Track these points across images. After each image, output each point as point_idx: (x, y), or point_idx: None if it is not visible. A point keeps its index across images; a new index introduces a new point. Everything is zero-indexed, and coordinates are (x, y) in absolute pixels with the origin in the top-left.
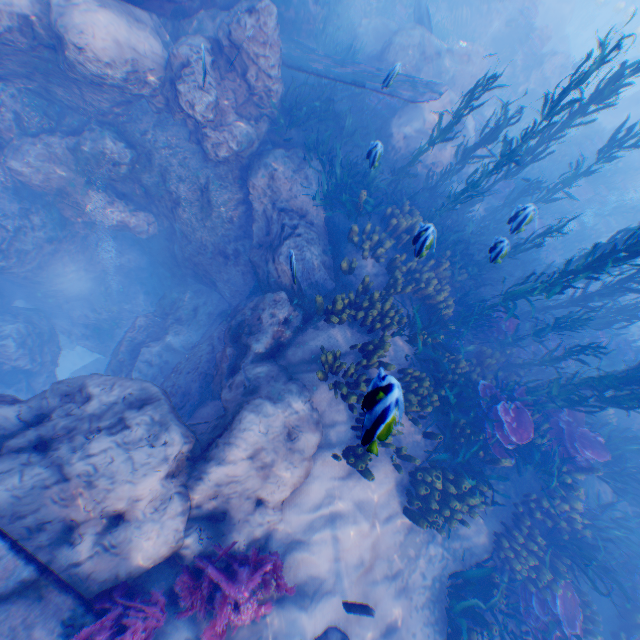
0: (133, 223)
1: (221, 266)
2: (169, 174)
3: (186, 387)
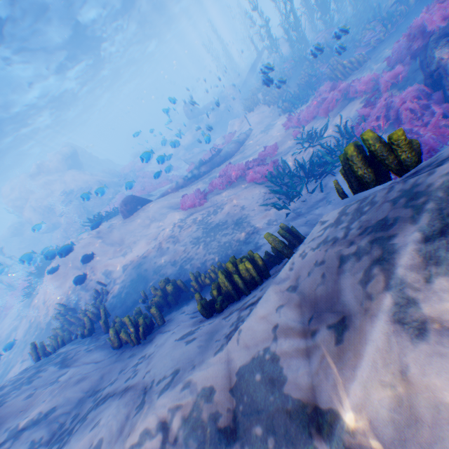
0: None
1: None
2: None
3: None
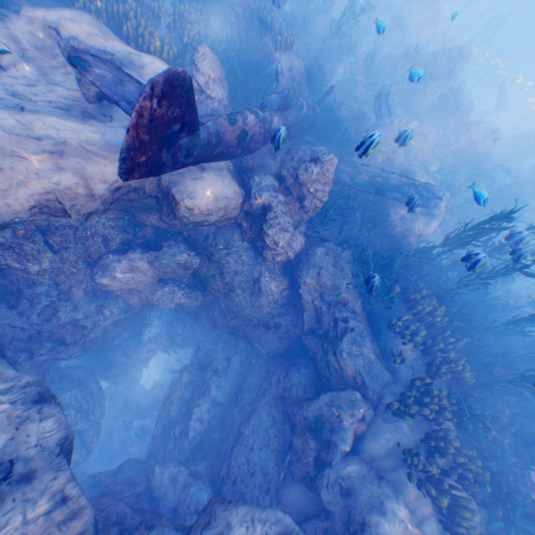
0: (185, 301)
1: (261, 332)
2: (225, 268)
3: (263, 465)
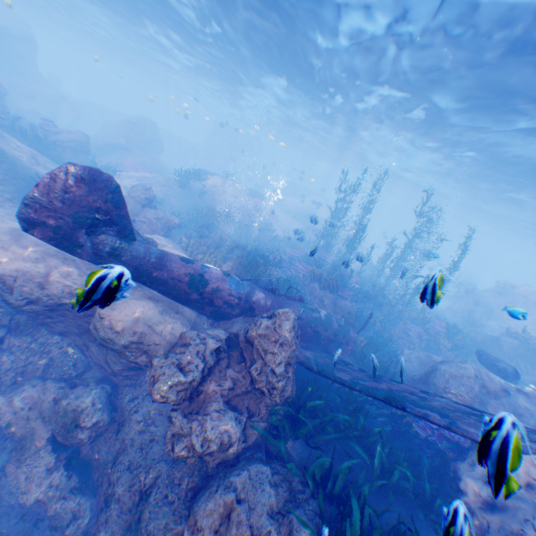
0: (55, 506)
1: None
2: (124, 452)
3: None
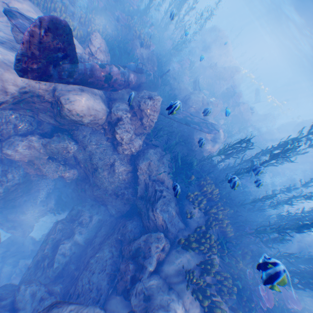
0: (66, 175)
1: (113, 199)
2: (94, 155)
3: (99, 284)
